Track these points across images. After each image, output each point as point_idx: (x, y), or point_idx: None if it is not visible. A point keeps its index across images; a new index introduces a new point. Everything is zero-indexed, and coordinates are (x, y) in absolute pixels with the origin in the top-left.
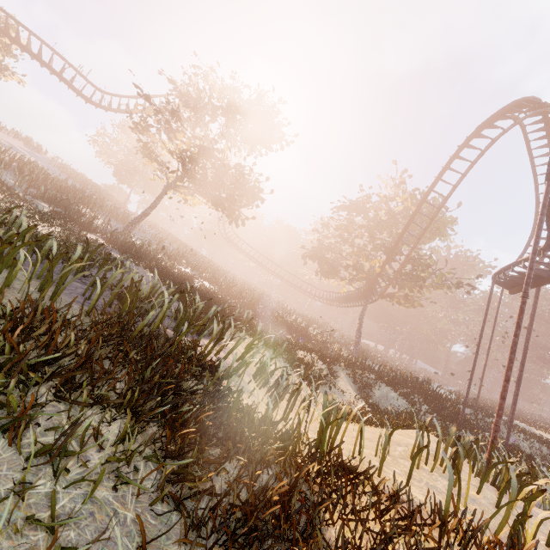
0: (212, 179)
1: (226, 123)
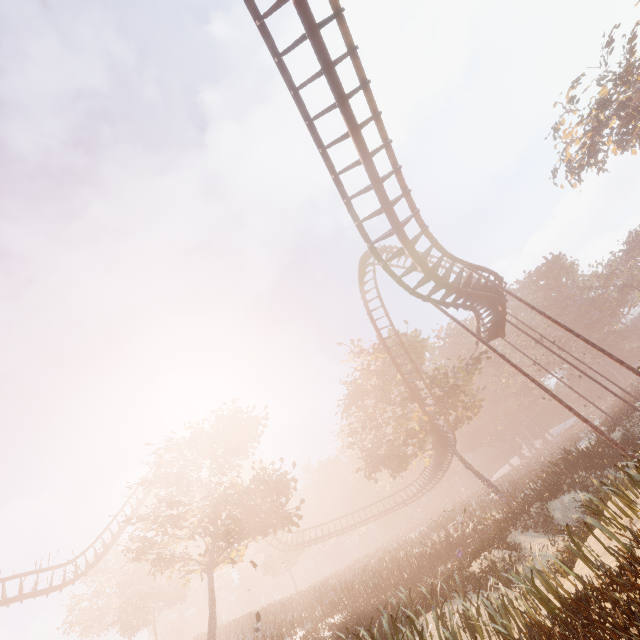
0: (243, 514)
1: (212, 460)
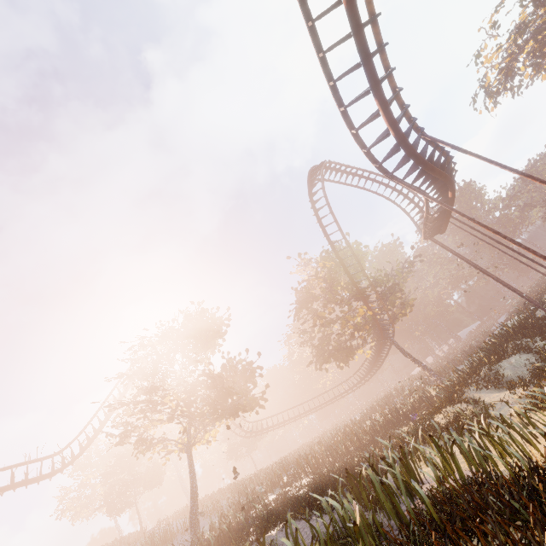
0: (216, 397)
1: (183, 354)
